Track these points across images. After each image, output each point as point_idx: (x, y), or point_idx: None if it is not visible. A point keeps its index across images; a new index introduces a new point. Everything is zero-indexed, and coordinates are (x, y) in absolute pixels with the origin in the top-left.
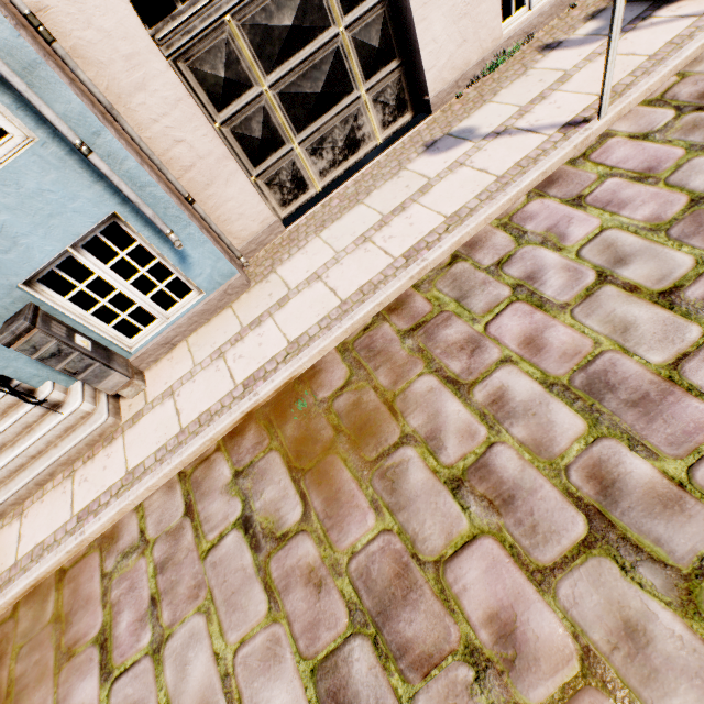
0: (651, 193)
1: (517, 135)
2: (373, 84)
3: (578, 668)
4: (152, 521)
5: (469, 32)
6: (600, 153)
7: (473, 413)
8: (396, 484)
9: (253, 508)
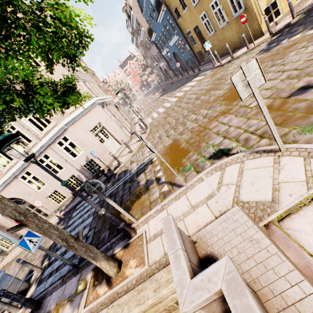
0: None
1: None
2: (41, 213)
3: None
4: None
5: (51, 207)
6: None
7: None
8: None
9: None
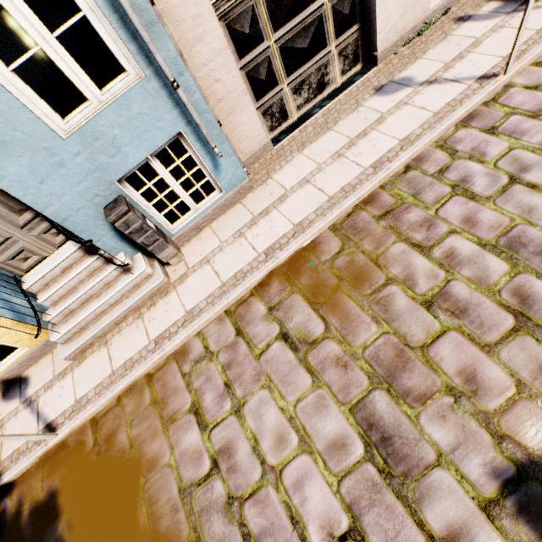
0: (541, 126)
1: (445, 84)
2: (340, 42)
3: (514, 390)
4: (212, 341)
5: (409, 6)
6: (504, 98)
7: (434, 263)
8: (387, 307)
9: (288, 328)
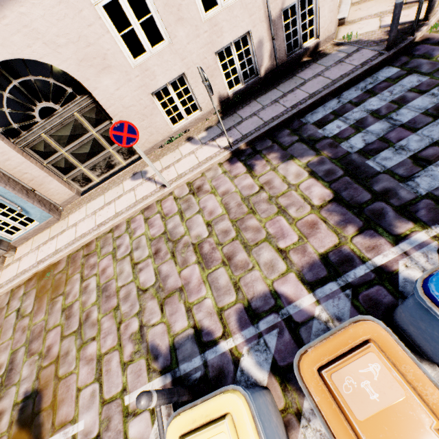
0: (160, 224)
1: (152, 183)
2: (115, 147)
3: (55, 359)
4: None
5: (153, 131)
6: (164, 201)
7: (80, 289)
8: (53, 307)
9: (22, 306)
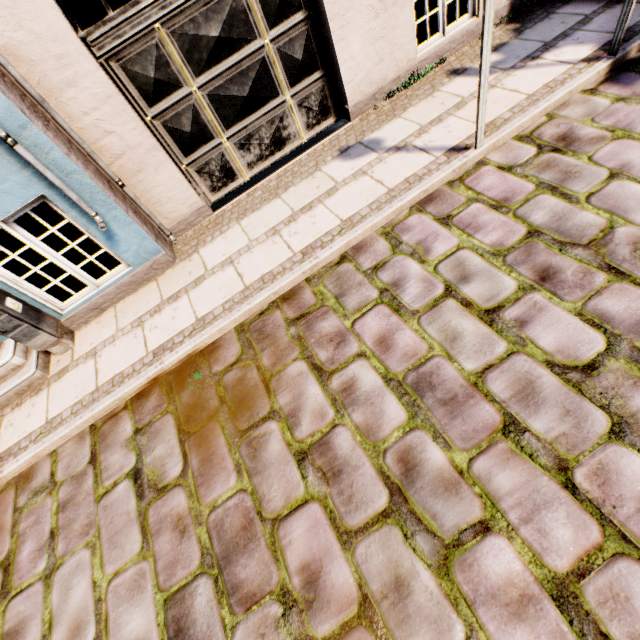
0: (502, 221)
1: (412, 153)
2: (298, 90)
3: (356, 611)
4: (62, 466)
5: (385, 52)
6: (473, 179)
7: (328, 397)
8: (258, 452)
9: (144, 462)
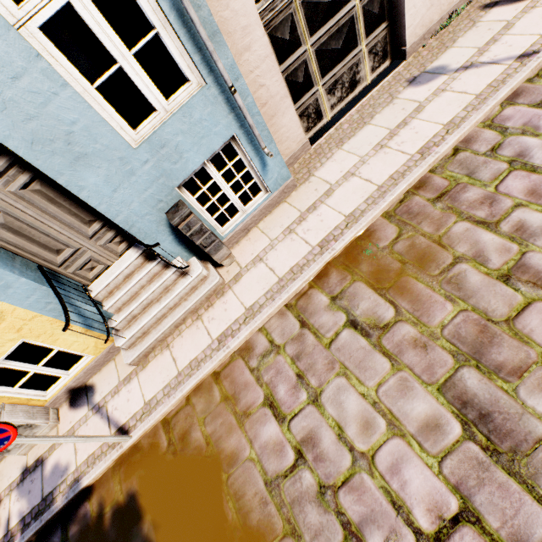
0: None
1: (482, 67)
2: (370, 40)
3: None
4: (276, 335)
5: None
6: None
7: (504, 238)
8: (460, 285)
9: (355, 315)
